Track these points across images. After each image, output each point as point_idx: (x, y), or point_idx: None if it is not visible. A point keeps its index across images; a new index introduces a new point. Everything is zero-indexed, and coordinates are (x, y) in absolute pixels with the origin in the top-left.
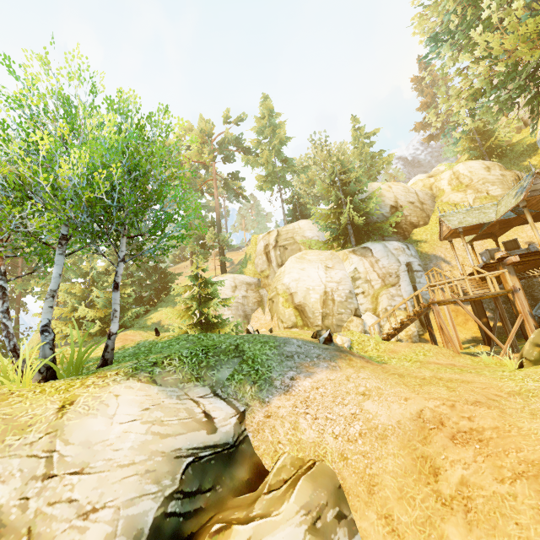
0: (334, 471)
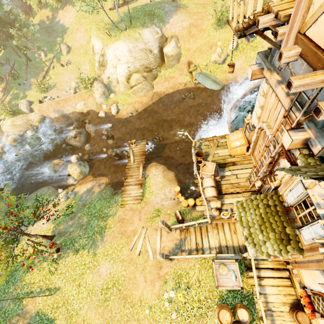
0: (177, 36)
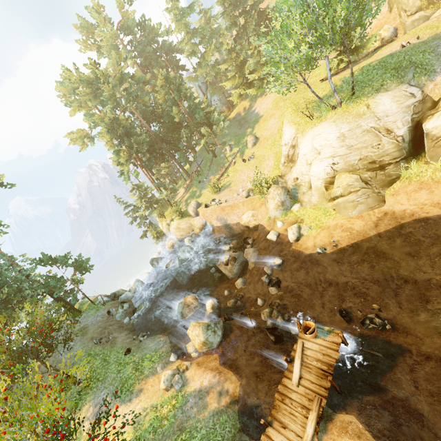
0: None
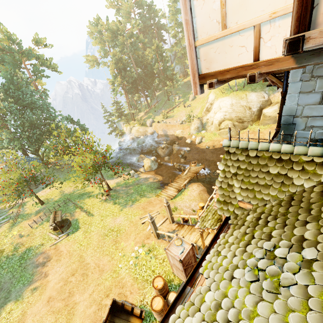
0: None
